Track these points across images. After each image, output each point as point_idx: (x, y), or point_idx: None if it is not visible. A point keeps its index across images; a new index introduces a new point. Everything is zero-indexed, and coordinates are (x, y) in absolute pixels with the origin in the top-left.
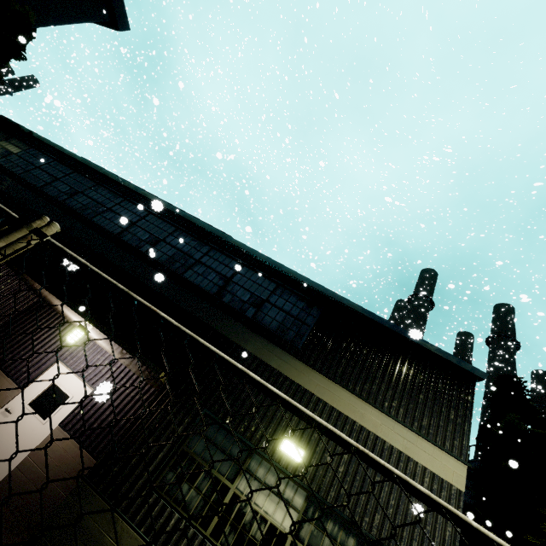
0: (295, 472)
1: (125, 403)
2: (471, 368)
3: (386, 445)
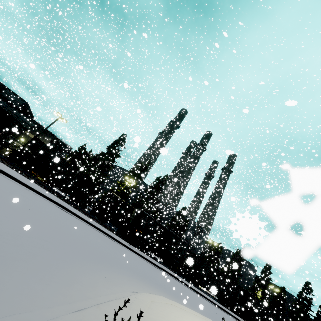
0: (23, 142)
1: (0, 134)
2: (54, 136)
3: None
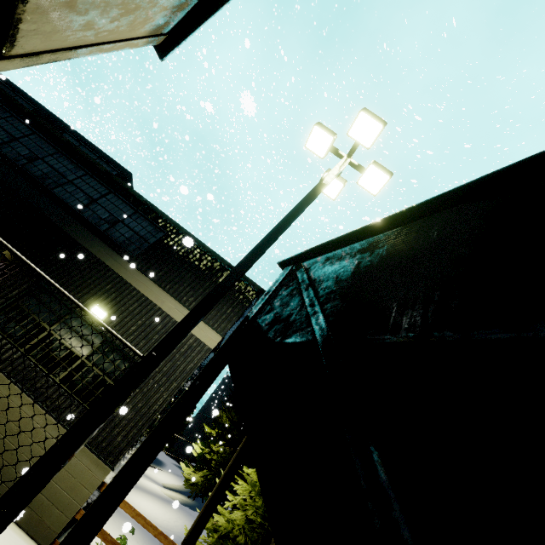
0: (98, 325)
1: None
2: (256, 286)
3: (172, 320)
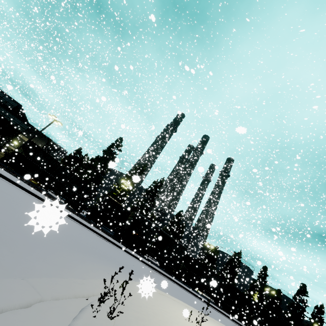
0: (16, 145)
1: None
2: (49, 139)
3: None
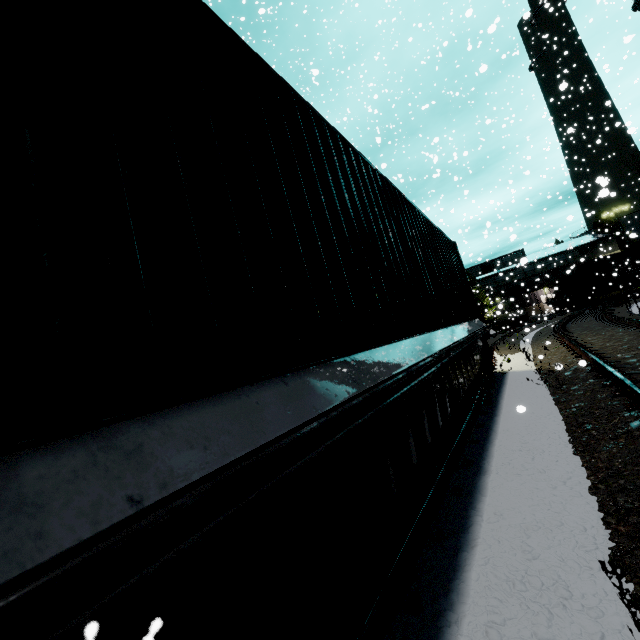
0: None
1: None
2: (611, 235)
3: None
